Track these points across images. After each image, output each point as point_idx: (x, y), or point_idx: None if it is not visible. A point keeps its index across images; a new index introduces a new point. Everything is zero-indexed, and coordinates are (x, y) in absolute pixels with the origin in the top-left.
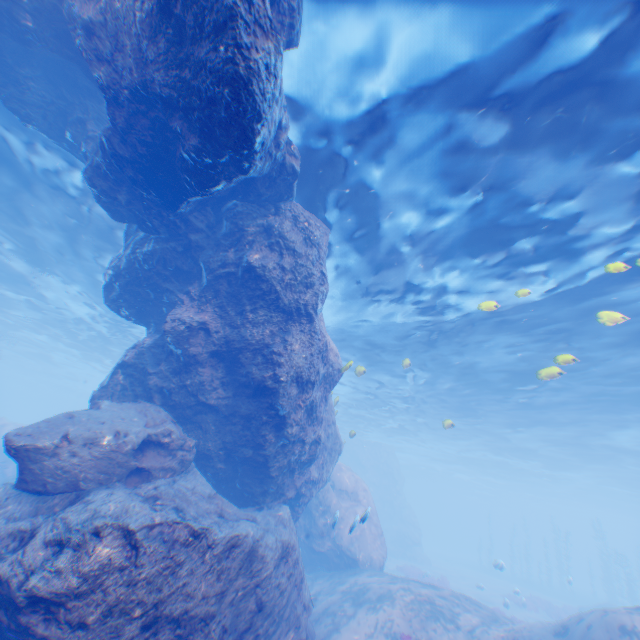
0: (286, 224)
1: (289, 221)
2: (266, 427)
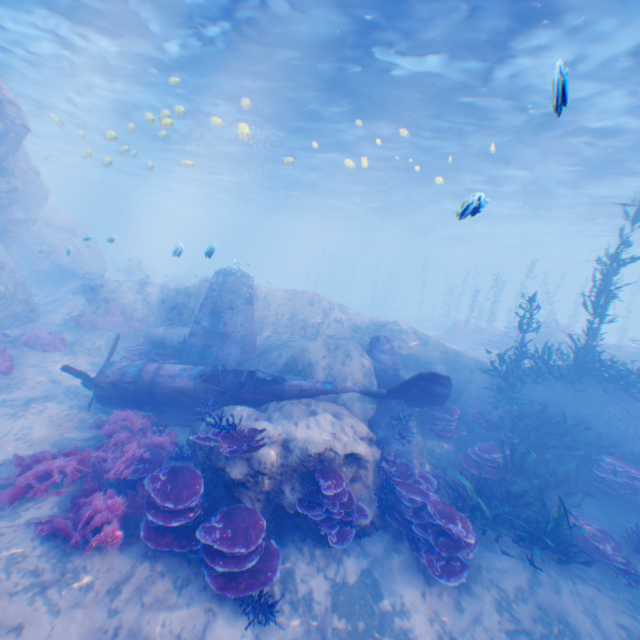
0: None
1: None
2: None
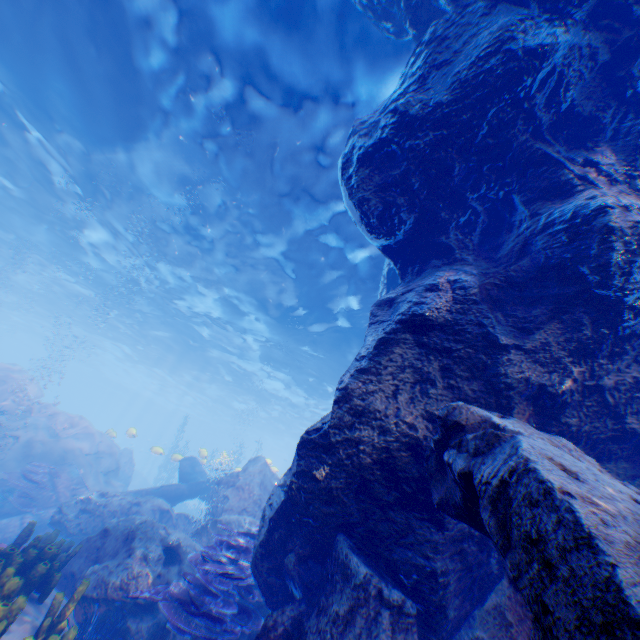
0: None
1: None
2: None
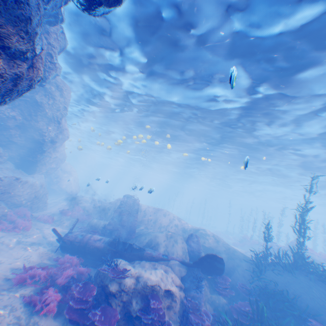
0: (53, 89)
1: (55, 88)
2: (38, 153)
